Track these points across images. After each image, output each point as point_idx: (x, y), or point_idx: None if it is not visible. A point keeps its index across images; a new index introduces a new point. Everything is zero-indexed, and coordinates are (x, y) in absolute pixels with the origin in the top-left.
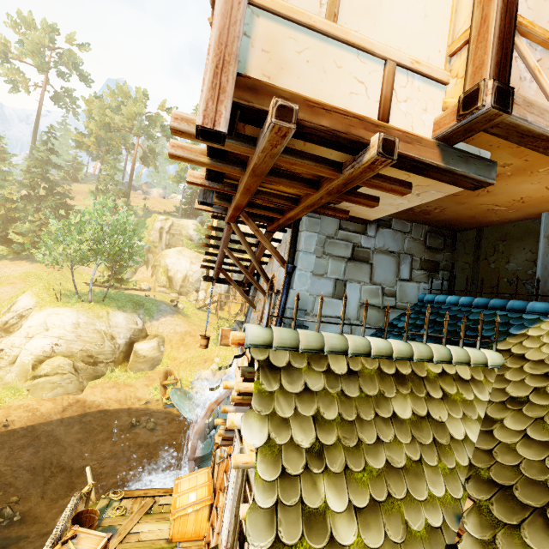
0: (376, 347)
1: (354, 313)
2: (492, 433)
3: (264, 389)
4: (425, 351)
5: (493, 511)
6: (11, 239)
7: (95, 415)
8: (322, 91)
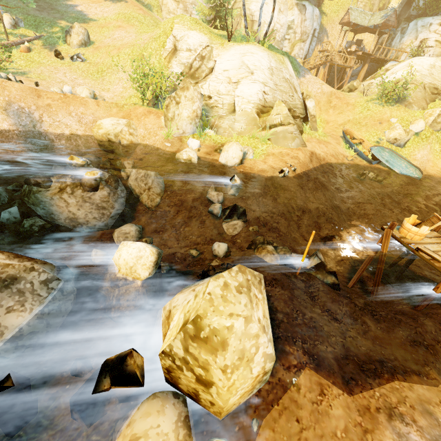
0: None
1: None
2: None
3: None
4: None
5: None
6: None
7: (327, 167)
8: None
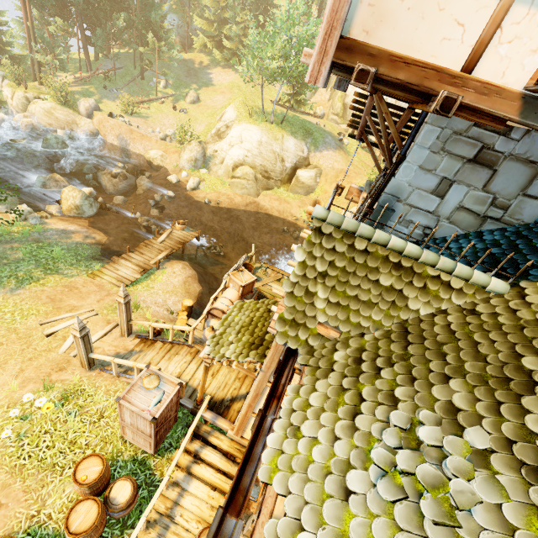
0: (392, 244)
1: (447, 213)
2: (435, 316)
3: (312, 240)
4: (432, 259)
5: (392, 334)
6: (223, 44)
7: (263, 215)
8: (412, 40)
